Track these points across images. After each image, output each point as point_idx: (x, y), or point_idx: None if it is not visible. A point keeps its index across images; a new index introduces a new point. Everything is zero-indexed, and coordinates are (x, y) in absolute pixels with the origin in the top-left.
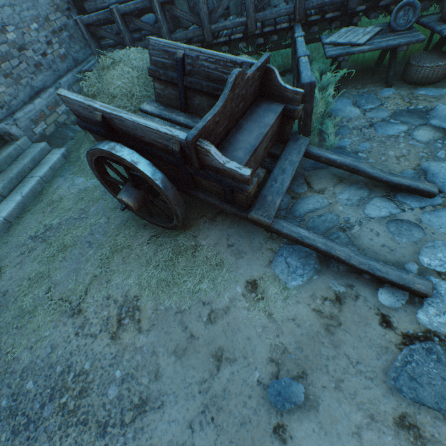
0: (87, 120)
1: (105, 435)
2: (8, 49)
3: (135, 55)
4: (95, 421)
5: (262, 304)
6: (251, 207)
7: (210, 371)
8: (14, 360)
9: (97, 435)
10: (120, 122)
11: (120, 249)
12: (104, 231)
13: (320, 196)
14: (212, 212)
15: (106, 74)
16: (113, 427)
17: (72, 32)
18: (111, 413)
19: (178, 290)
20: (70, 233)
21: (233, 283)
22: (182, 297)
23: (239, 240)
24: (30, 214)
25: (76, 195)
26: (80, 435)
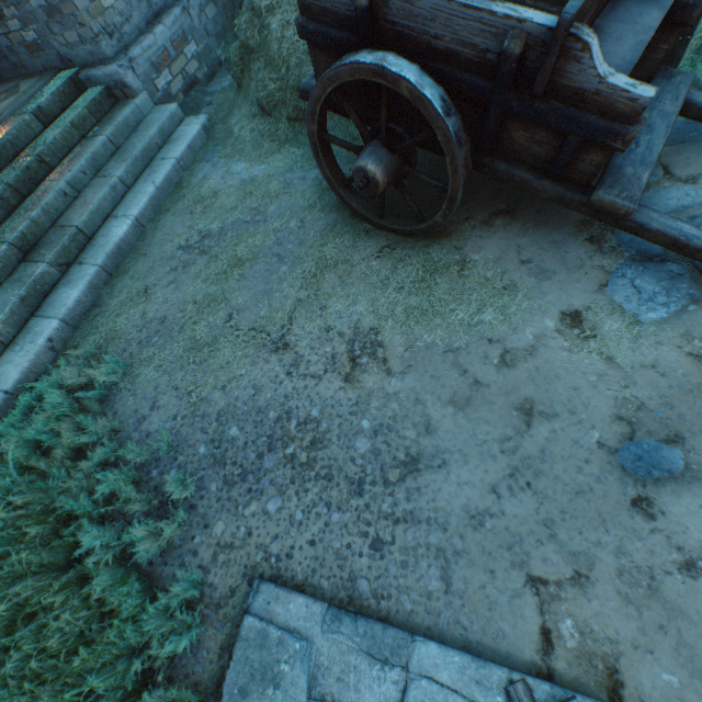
0: (322, 16)
1: (362, 494)
2: None
3: None
4: (343, 477)
5: (594, 344)
6: (590, 186)
7: (514, 428)
8: (202, 402)
9: (350, 493)
10: (405, 5)
11: (331, 264)
12: (299, 239)
13: (690, 187)
14: (483, 213)
15: None
16: (372, 485)
17: None
18: (366, 470)
19: (442, 323)
20: (244, 243)
21: (538, 314)
22: (452, 332)
23: (539, 255)
24: (170, 215)
25: (238, 188)
26: (325, 492)
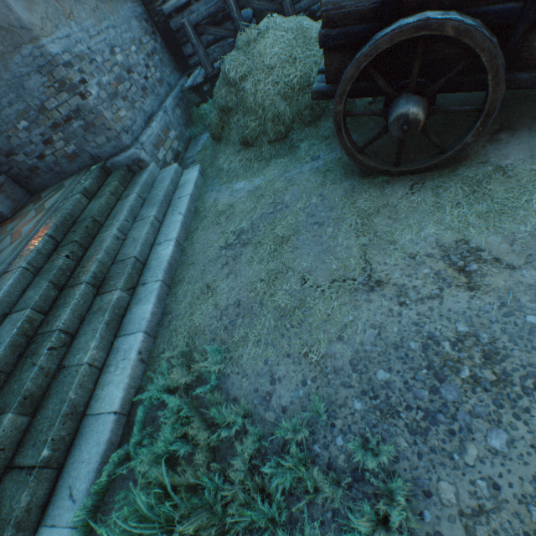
0: (344, 20)
1: None
2: (119, 71)
3: (280, 20)
4: None
5: None
6: None
7: None
8: (324, 359)
9: None
10: None
11: (373, 212)
12: (327, 207)
13: None
14: (482, 136)
15: (254, 47)
16: None
17: (161, 56)
18: None
19: (526, 213)
20: (278, 226)
21: None
22: None
23: None
24: (200, 231)
25: (249, 196)
26: None
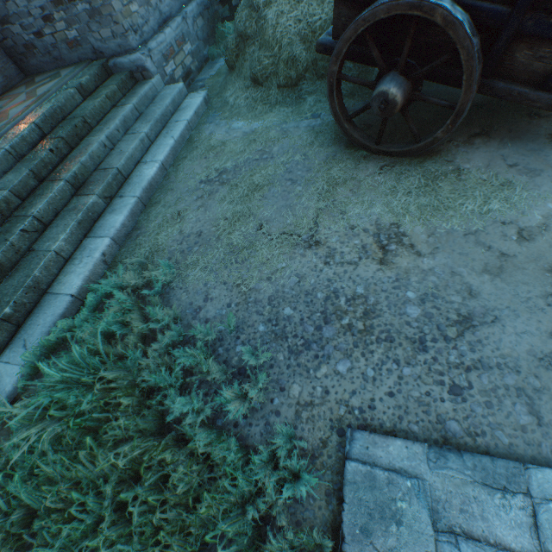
0: None
1: (426, 350)
2: None
3: None
4: (403, 338)
5: None
6: None
7: None
8: (251, 291)
9: (414, 350)
10: None
11: (340, 182)
12: (306, 167)
13: None
14: (462, 136)
15: None
16: (433, 342)
17: None
18: (423, 330)
19: (454, 214)
20: (258, 174)
21: (539, 201)
22: (466, 220)
23: (523, 160)
24: (187, 161)
25: (242, 138)
26: (389, 351)
